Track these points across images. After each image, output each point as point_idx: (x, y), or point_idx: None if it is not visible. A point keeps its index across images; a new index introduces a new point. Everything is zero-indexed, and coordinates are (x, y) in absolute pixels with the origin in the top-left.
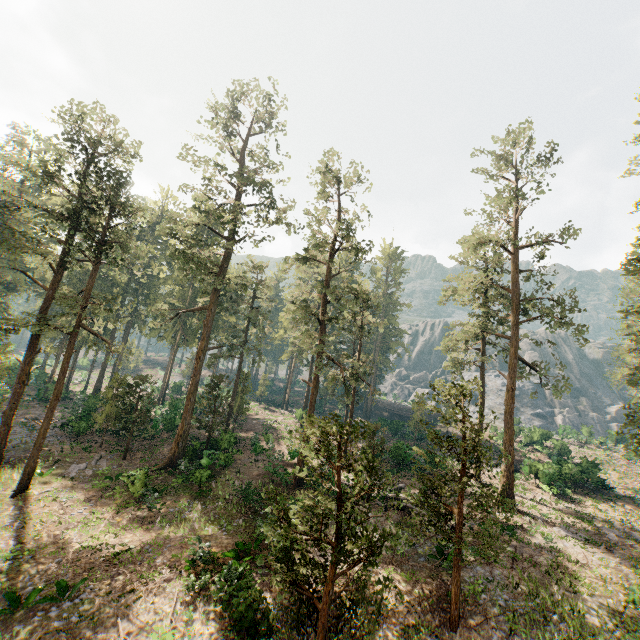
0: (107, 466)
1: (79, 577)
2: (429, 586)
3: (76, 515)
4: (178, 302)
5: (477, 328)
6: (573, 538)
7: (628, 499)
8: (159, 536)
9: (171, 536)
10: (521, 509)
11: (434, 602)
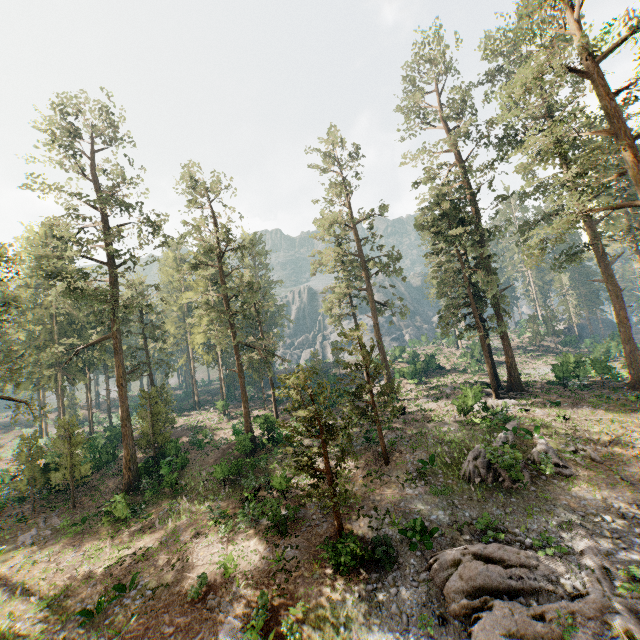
0: (61, 521)
1: (125, 579)
2: (368, 456)
3: (72, 559)
4: (76, 340)
5: (344, 288)
6: (431, 400)
7: (453, 370)
8: (167, 530)
9: (178, 524)
10: (401, 399)
11: (374, 460)
